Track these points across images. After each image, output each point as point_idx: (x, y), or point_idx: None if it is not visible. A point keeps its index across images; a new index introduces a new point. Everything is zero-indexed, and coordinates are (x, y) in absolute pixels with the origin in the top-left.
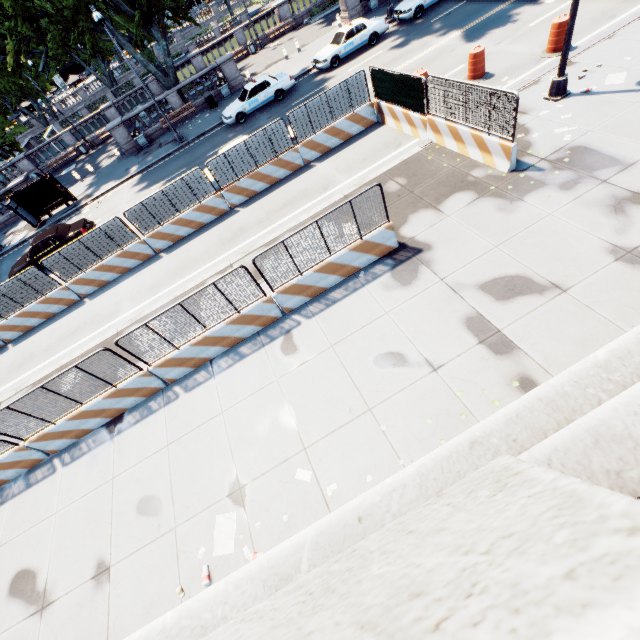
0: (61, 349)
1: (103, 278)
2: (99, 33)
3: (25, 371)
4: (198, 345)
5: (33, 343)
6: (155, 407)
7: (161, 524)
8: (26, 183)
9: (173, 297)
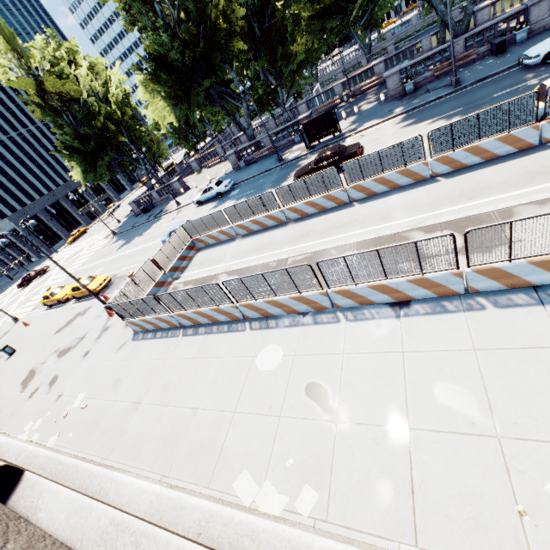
0: (334, 234)
1: (374, 189)
2: (377, 8)
3: (303, 242)
4: (536, 265)
5: (309, 225)
6: (451, 308)
7: (475, 423)
8: (309, 117)
9: (463, 215)
